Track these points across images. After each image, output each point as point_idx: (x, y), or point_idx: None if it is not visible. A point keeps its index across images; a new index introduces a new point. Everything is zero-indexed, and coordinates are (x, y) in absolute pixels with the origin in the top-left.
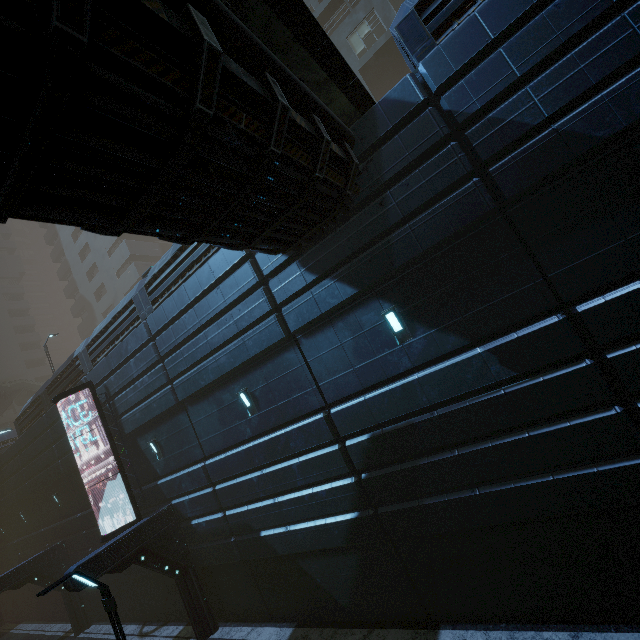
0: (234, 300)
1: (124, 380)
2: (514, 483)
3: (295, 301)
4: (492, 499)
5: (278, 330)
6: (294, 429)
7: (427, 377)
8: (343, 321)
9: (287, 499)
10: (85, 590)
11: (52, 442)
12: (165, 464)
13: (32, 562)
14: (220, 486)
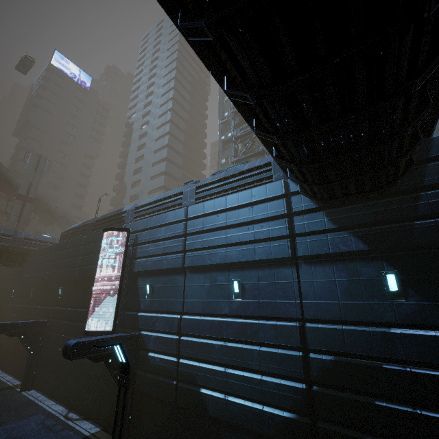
0: (260, 218)
1: (152, 237)
2: None
3: (310, 236)
4: None
5: (287, 250)
6: (268, 324)
7: (411, 336)
8: (344, 265)
9: (237, 374)
10: (42, 362)
11: (80, 255)
12: (149, 303)
13: (27, 324)
14: (185, 338)
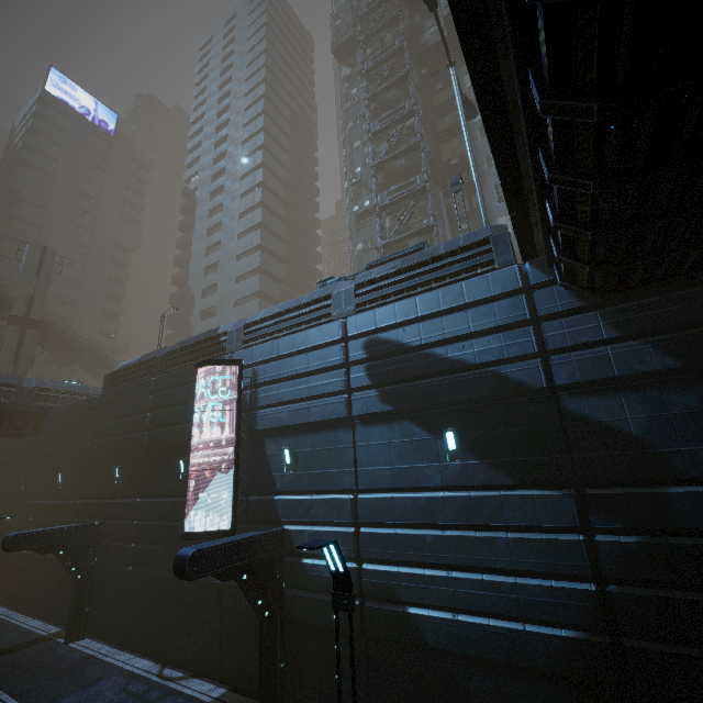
0: (484, 329)
1: (284, 372)
2: None
3: (577, 352)
4: None
5: (538, 377)
6: (518, 495)
7: None
8: (639, 393)
9: (472, 578)
10: (97, 591)
11: (148, 409)
12: (292, 480)
13: (67, 531)
14: (368, 530)
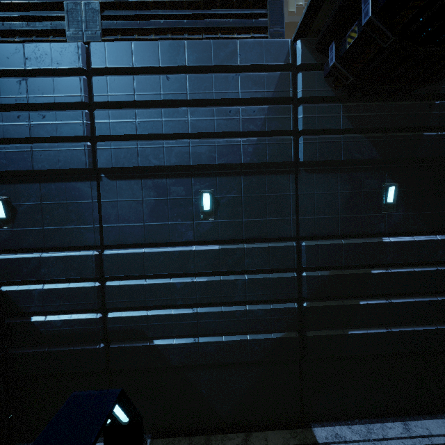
0: (251, 98)
1: None
2: (415, 327)
3: (321, 136)
4: (398, 336)
5: (290, 152)
6: (258, 247)
7: (398, 243)
8: (349, 175)
9: (213, 311)
10: None
11: None
12: (11, 236)
13: None
14: (116, 283)
